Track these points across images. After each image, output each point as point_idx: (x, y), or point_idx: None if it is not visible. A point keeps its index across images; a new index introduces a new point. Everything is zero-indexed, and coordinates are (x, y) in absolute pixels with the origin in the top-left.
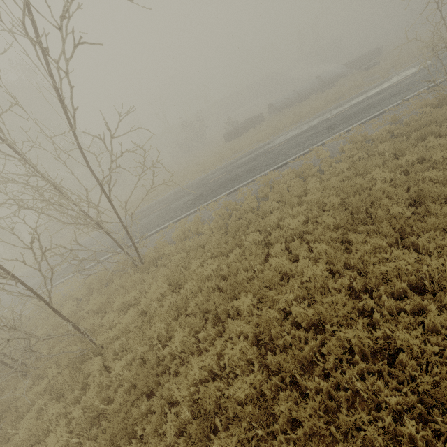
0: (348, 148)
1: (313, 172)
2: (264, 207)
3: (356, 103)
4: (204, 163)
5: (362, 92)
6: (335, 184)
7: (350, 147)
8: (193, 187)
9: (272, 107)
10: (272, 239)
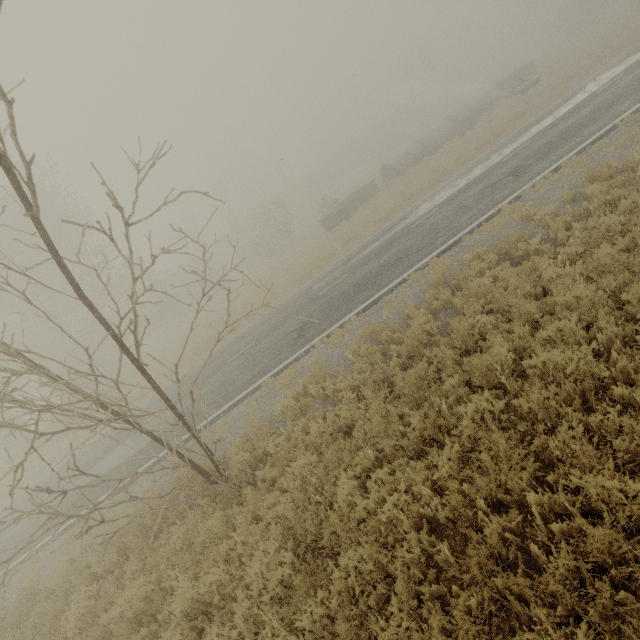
0: (581, 193)
1: (535, 245)
2: (461, 330)
3: (542, 131)
4: (300, 266)
5: (540, 116)
6: (610, 259)
7: (598, 186)
8: (291, 307)
9: (387, 170)
10: (532, 407)
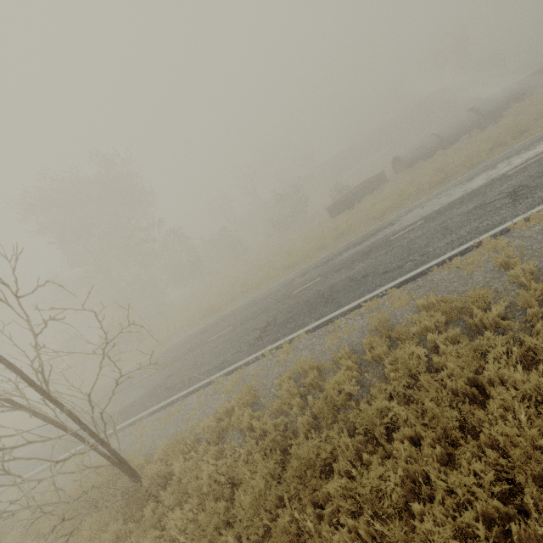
0: None
1: (494, 316)
2: (370, 413)
3: None
4: (296, 252)
5: None
6: None
7: None
8: (269, 299)
9: (399, 161)
10: None
